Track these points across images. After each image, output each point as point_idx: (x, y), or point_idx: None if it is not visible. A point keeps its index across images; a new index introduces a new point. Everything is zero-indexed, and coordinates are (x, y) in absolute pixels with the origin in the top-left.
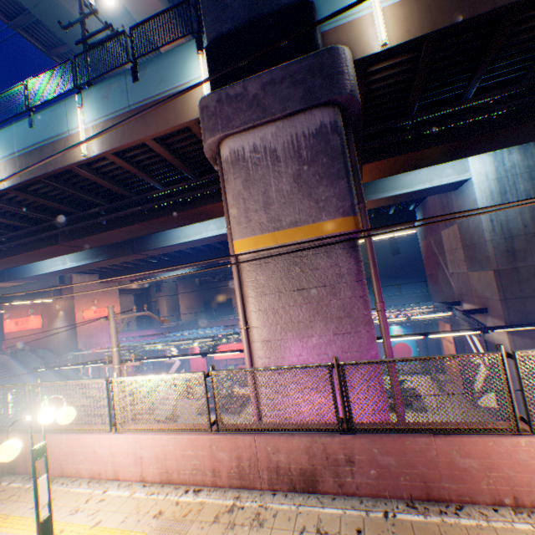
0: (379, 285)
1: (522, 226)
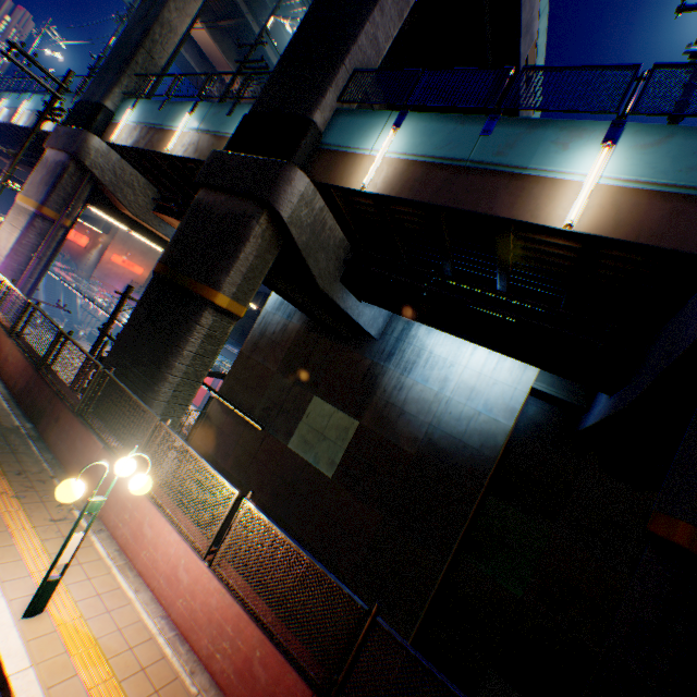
0: (45, 247)
1: (274, 332)
